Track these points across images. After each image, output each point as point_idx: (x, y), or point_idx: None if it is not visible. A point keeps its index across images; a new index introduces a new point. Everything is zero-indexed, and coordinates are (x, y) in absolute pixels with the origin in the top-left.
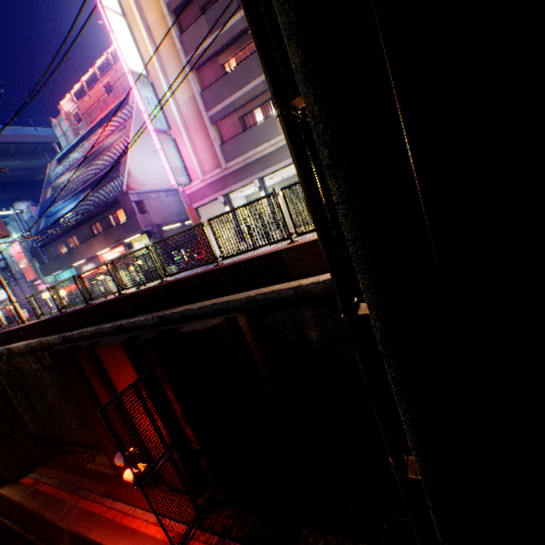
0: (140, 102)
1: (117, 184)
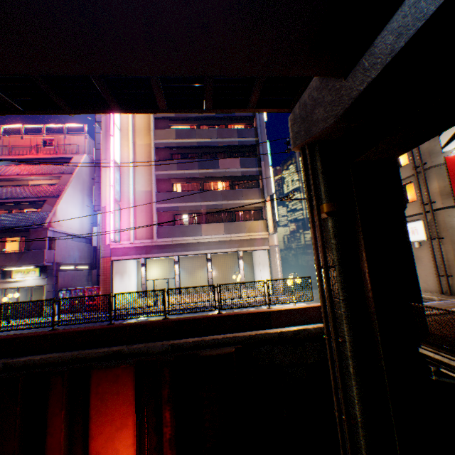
0: (112, 178)
1: (35, 216)
